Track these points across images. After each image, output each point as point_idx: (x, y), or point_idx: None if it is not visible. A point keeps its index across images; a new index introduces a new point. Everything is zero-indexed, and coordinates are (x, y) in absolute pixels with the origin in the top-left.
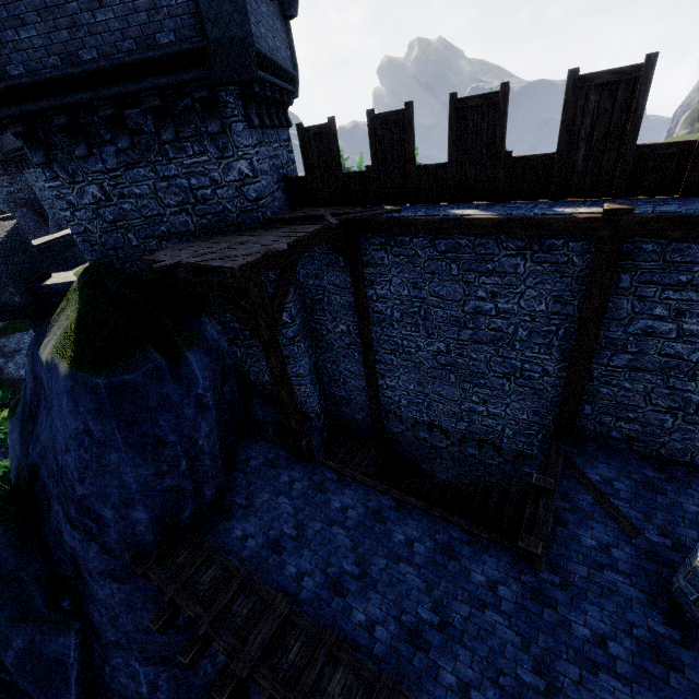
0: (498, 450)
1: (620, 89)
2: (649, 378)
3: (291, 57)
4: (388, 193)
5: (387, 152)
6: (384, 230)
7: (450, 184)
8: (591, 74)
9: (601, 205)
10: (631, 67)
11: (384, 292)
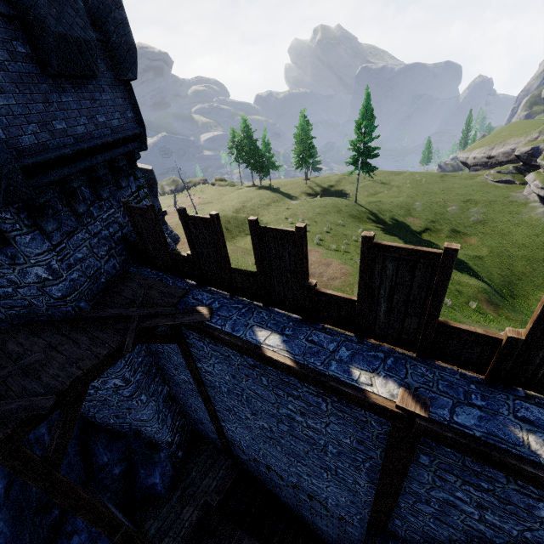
0: (325, 507)
1: (419, 267)
2: (453, 531)
3: (134, 115)
4: (210, 279)
5: (203, 247)
6: (197, 332)
7: (262, 291)
8: (386, 246)
9: (399, 377)
10: (429, 252)
11: (210, 370)
